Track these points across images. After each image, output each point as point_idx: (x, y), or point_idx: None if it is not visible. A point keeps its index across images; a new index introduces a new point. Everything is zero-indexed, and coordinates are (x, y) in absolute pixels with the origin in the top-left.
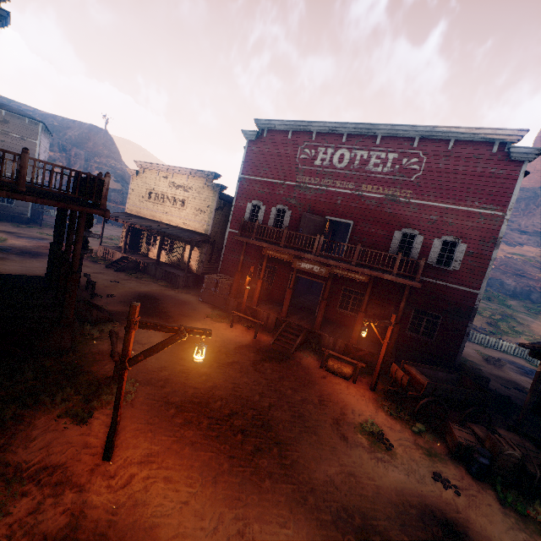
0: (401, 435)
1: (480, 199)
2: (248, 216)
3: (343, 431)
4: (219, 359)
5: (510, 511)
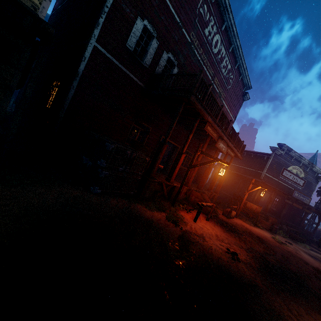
0: (269, 234)
1: (234, 111)
2: (136, 43)
3: (290, 250)
4: (281, 268)
5: (285, 238)
